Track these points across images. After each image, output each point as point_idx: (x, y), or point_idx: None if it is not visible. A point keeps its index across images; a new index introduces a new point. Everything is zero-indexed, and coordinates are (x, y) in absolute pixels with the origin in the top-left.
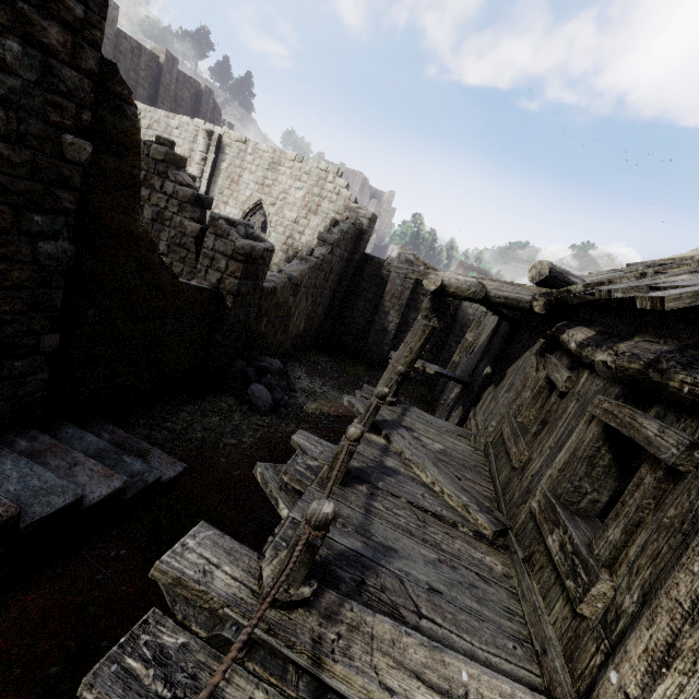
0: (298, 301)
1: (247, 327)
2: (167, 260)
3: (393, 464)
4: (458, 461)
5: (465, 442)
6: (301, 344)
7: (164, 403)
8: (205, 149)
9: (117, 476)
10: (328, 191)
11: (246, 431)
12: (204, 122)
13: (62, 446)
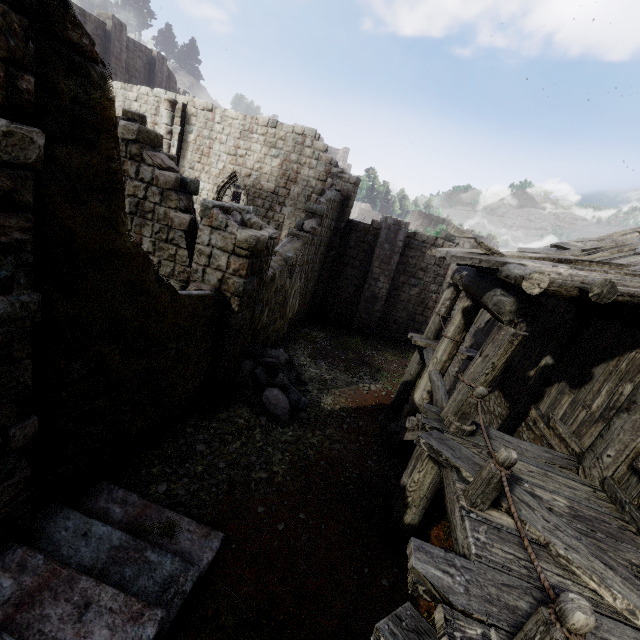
0: (293, 282)
1: (252, 325)
2: (154, 259)
3: (556, 577)
4: (600, 527)
5: (576, 479)
6: (296, 322)
7: (175, 434)
8: (170, 121)
9: (148, 614)
10: (306, 157)
11: (273, 455)
12: (165, 92)
13: (63, 571)
